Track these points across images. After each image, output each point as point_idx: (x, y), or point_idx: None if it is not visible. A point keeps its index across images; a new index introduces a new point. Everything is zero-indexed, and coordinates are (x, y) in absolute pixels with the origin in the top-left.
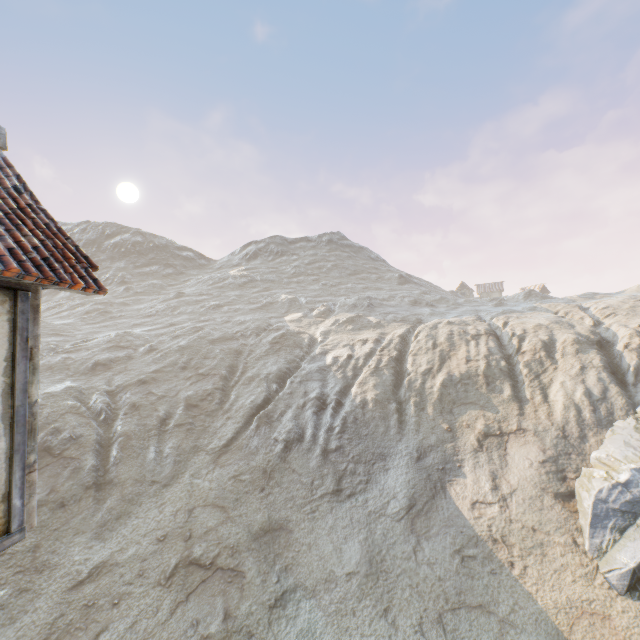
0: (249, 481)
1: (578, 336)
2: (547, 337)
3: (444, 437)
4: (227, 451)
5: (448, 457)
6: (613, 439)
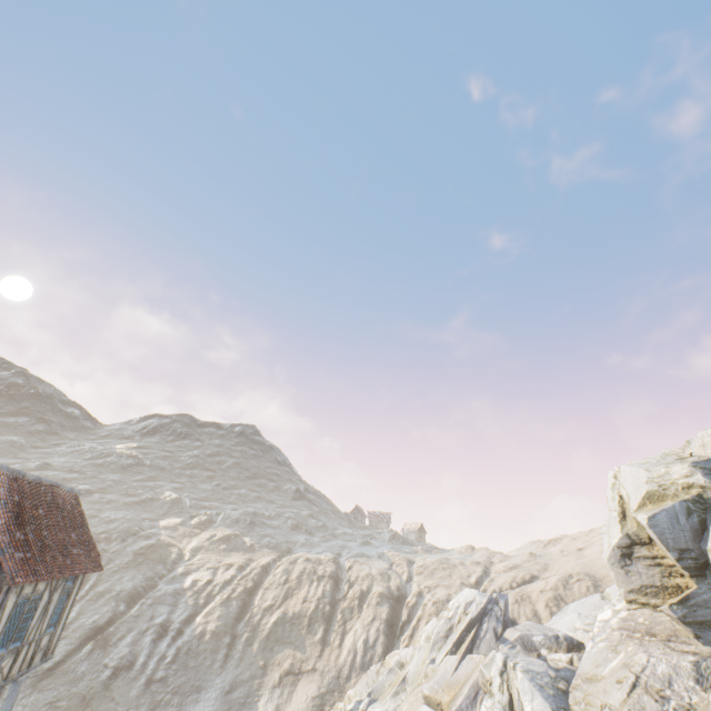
0: (65, 707)
1: (387, 589)
2: (367, 587)
3: (257, 673)
4: (51, 675)
5: (252, 691)
6: (363, 679)
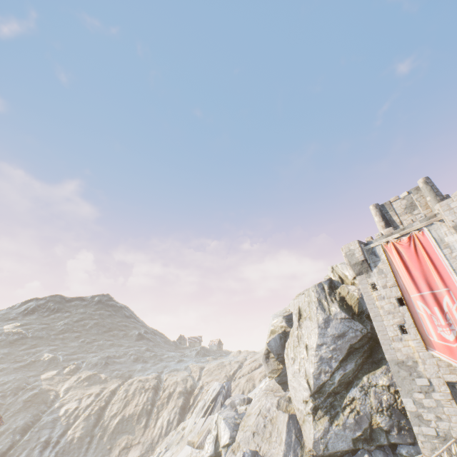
0: None
1: (184, 388)
2: (173, 389)
3: (106, 453)
4: None
5: None
6: (165, 440)
